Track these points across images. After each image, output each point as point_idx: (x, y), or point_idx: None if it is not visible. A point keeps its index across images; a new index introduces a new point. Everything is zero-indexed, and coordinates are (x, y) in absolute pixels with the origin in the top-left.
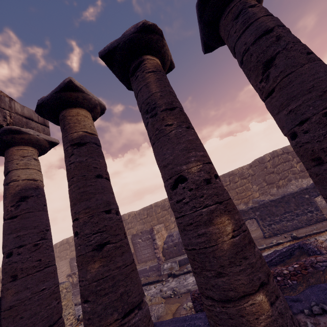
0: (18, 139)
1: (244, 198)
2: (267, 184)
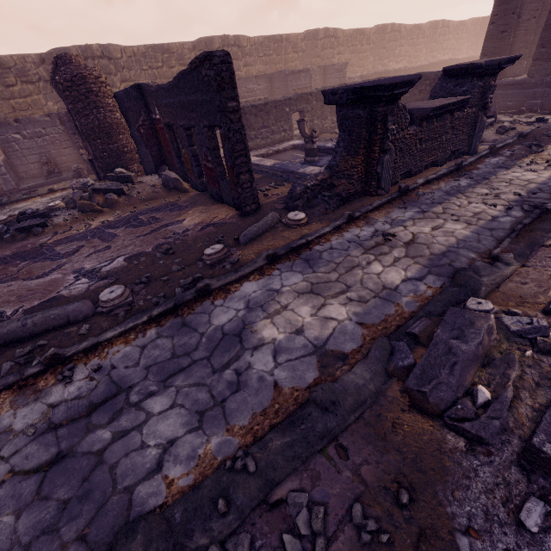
0: None
1: (362, 67)
2: (378, 60)
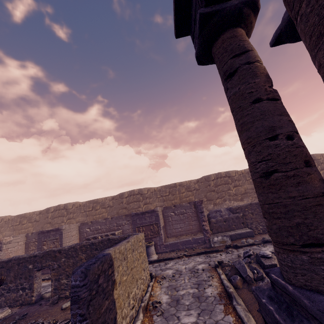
0: (249, 20)
1: None
2: None
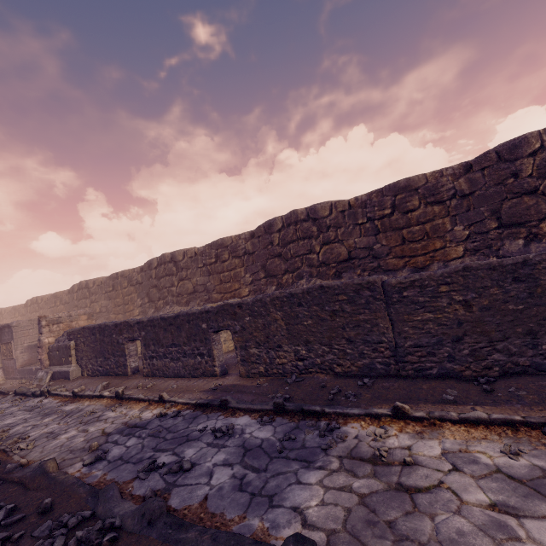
0: None
1: (228, 293)
2: (268, 276)
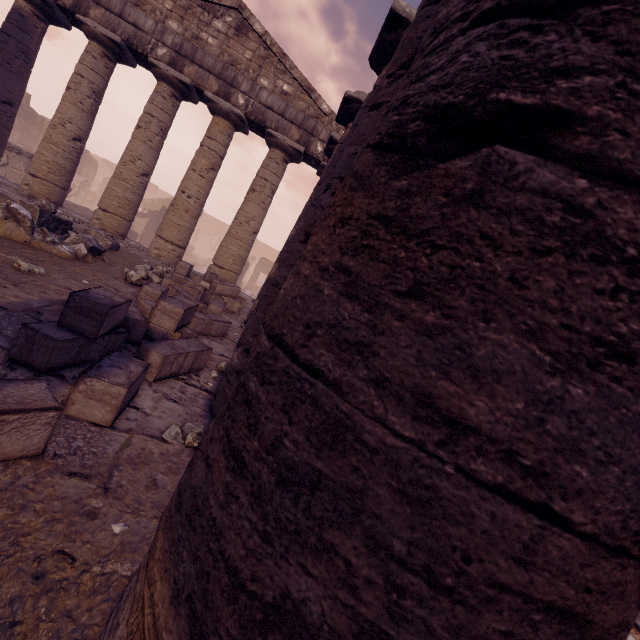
0: None
1: None
2: None
